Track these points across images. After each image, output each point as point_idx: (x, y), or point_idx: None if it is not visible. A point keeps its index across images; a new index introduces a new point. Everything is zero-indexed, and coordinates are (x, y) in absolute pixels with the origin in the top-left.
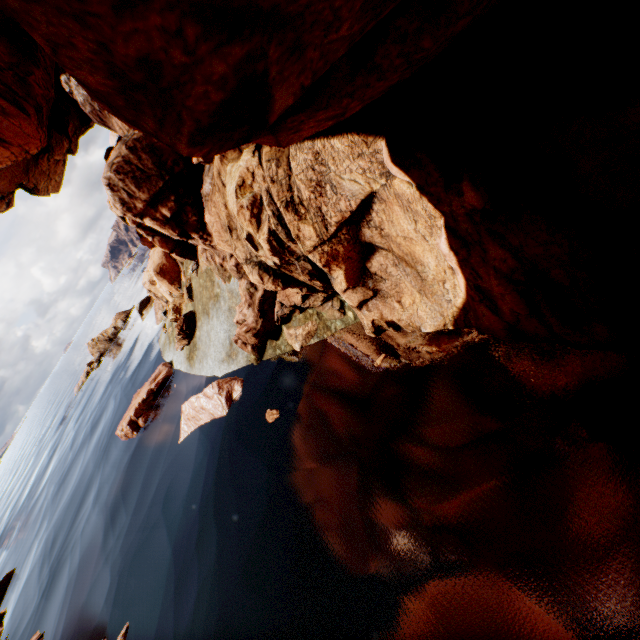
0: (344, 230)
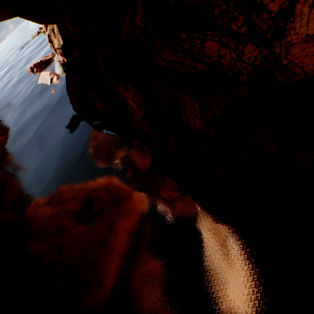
0: None
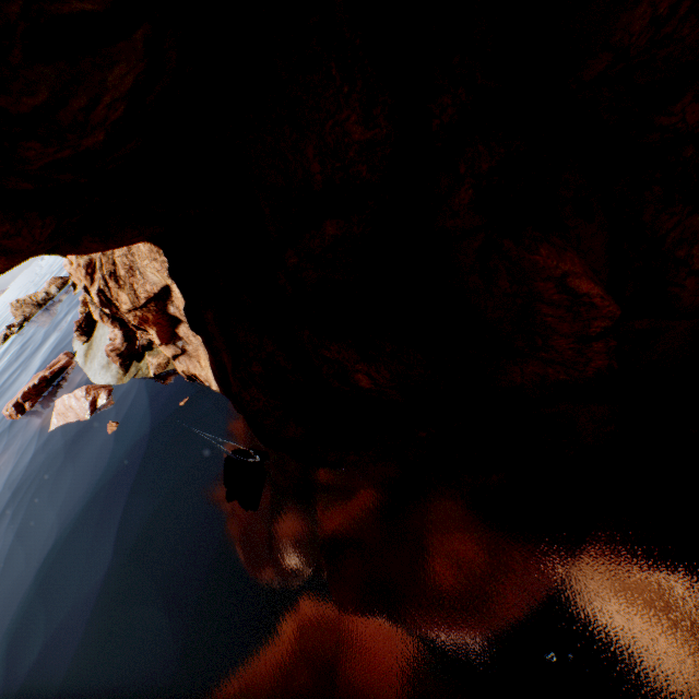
0: (153, 303)
